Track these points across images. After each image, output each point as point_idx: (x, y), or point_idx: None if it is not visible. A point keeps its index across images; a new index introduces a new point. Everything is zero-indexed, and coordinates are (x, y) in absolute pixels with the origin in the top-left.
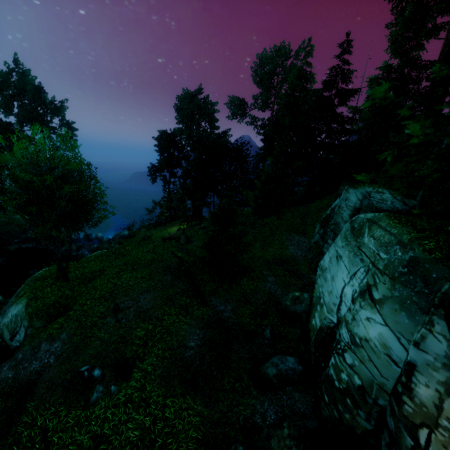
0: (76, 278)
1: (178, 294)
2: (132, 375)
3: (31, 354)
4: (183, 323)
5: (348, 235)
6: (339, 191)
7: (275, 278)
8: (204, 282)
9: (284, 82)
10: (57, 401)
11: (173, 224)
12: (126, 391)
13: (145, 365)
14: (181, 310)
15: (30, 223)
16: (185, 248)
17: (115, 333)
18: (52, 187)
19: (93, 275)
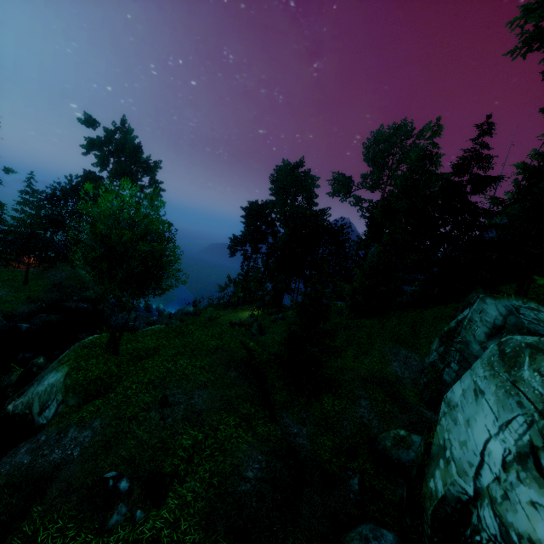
0: (127, 352)
1: (242, 398)
2: (166, 501)
3: (55, 438)
4: (242, 441)
5: (494, 361)
6: (470, 299)
7: (371, 402)
8: (275, 388)
9: (401, 162)
10: (68, 512)
11: (245, 308)
12: (154, 522)
13: (184, 490)
14: (241, 421)
15: (95, 281)
16: (257, 340)
17: (156, 434)
18: (128, 244)
19: (145, 353)
